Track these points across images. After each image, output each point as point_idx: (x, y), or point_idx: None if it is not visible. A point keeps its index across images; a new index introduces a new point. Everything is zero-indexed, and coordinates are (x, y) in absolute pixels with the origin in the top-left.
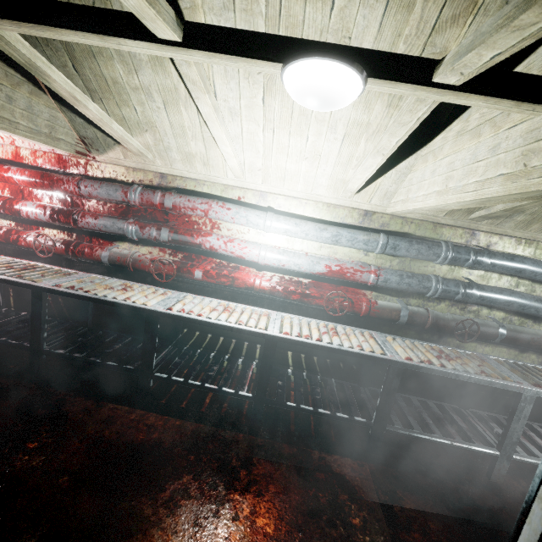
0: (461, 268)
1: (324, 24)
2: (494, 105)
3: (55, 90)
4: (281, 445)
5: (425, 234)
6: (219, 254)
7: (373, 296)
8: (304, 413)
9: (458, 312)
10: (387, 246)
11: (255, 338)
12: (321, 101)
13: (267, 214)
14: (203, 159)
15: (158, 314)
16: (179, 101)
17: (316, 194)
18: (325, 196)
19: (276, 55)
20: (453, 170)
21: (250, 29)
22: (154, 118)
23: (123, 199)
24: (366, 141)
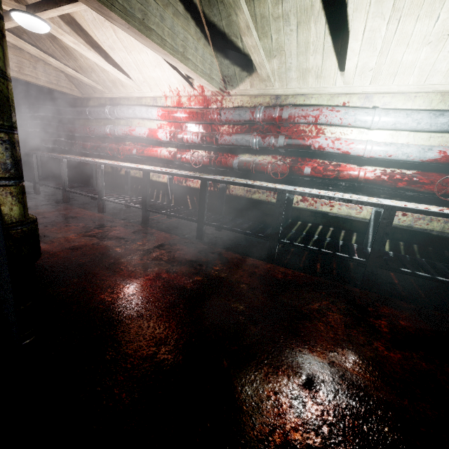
0: None
1: None
2: None
3: (237, 23)
4: (397, 301)
5: None
6: (322, 155)
7: None
8: (410, 287)
9: None
10: None
11: (352, 227)
12: None
13: (375, 110)
14: (317, 72)
15: (287, 192)
16: (311, 18)
17: (429, 84)
18: (440, 84)
19: None
20: None
21: None
22: (285, 42)
23: (250, 118)
24: None
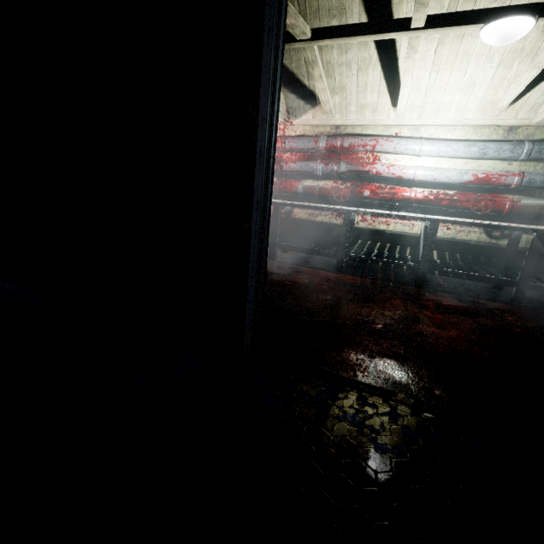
0: None
1: None
2: None
3: (312, 74)
4: (442, 293)
5: None
6: (379, 179)
7: (515, 199)
8: (453, 286)
9: None
10: (532, 151)
11: (405, 242)
12: (506, 39)
13: (422, 141)
14: (373, 107)
15: (353, 212)
16: (369, 66)
17: (464, 119)
18: (473, 120)
19: (479, 20)
20: None
21: (437, 4)
22: (346, 82)
23: (313, 147)
24: (518, 63)
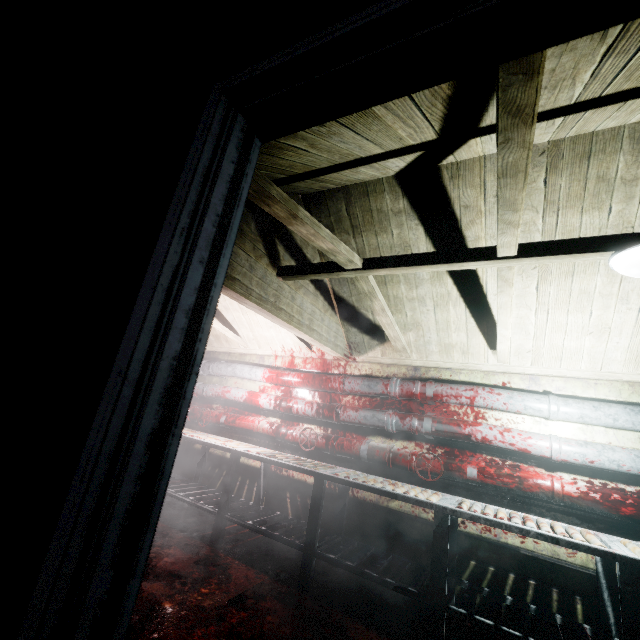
0: None
1: (602, 224)
2: None
3: (372, 306)
4: None
5: None
6: (489, 449)
7: None
8: None
9: None
10: None
11: (567, 581)
12: None
13: (549, 397)
14: (462, 348)
15: (450, 512)
16: (448, 302)
17: (608, 371)
18: (623, 373)
19: (604, 247)
20: None
21: (526, 241)
22: (421, 318)
23: (382, 391)
24: None
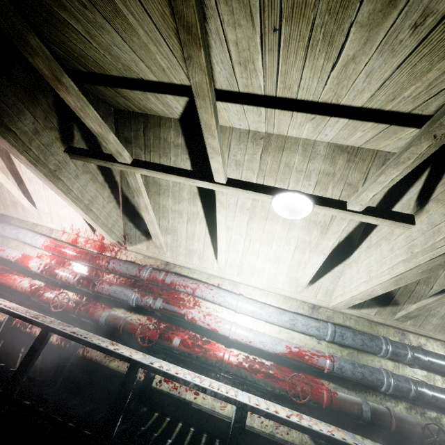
0: (404, 365)
1: None
2: (382, 223)
3: (138, 202)
4: None
5: (364, 329)
6: (195, 328)
7: (332, 388)
8: None
9: (419, 418)
10: (335, 334)
11: (215, 428)
12: (292, 211)
13: (239, 296)
14: (200, 255)
15: (141, 366)
16: (197, 219)
17: (275, 287)
18: (282, 290)
19: (269, 192)
20: (371, 266)
21: None
22: (178, 227)
23: (136, 274)
24: (309, 251)
